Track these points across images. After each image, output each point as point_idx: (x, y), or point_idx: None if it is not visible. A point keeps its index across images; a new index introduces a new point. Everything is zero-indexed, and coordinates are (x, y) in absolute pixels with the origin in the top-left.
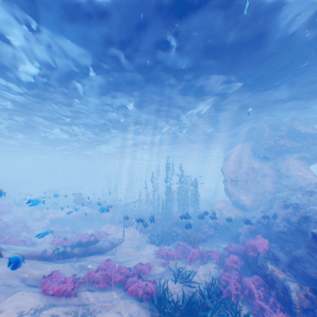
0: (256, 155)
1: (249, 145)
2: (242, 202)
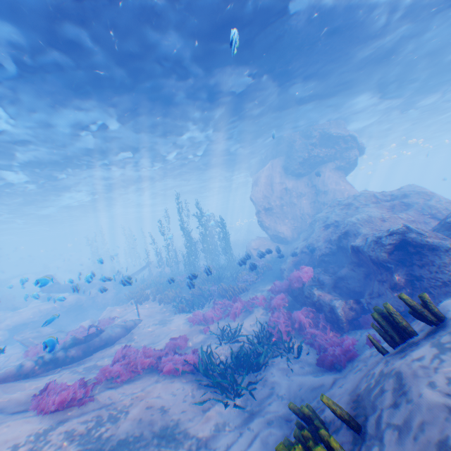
0: (289, 173)
1: (280, 161)
2: (281, 234)
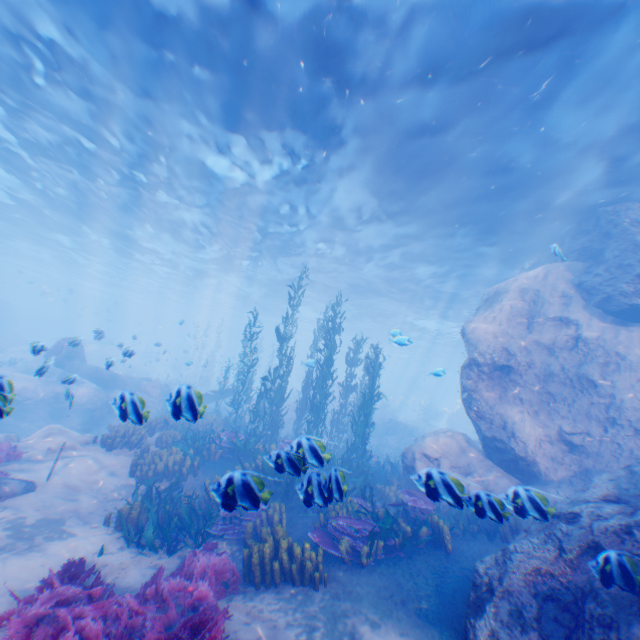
0: (595, 298)
1: (574, 270)
2: (522, 448)
